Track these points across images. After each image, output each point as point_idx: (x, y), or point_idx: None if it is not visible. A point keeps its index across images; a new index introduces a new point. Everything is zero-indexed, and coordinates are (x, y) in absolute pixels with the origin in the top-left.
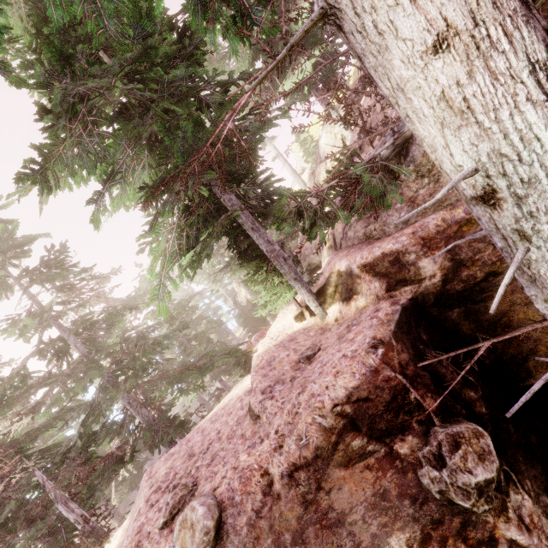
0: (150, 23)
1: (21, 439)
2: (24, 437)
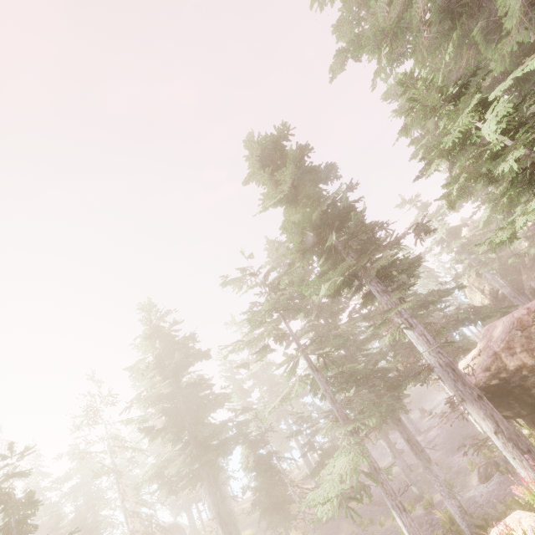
0: (529, 109)
1: (361, 339)
2: (362, 339)
